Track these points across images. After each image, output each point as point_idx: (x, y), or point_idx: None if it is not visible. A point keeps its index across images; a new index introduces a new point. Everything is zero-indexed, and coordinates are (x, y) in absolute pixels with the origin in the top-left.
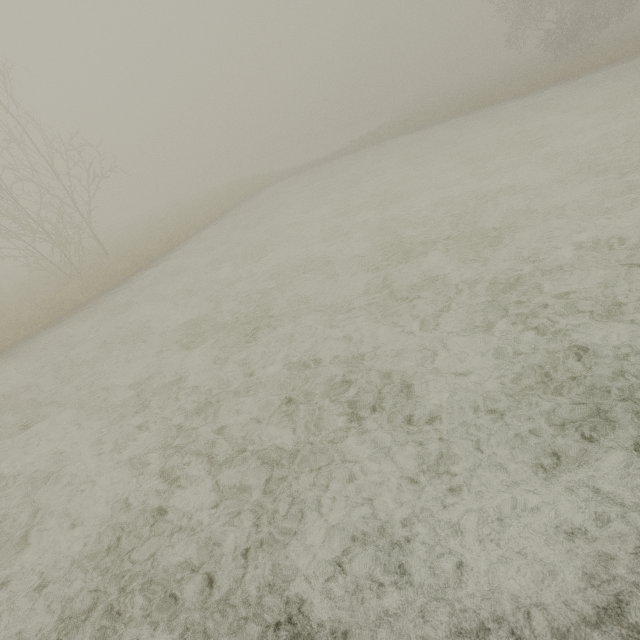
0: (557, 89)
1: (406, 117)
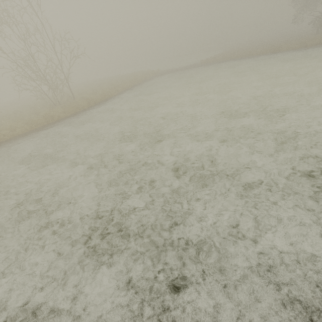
0: (316, 49)
1: (232, 52)
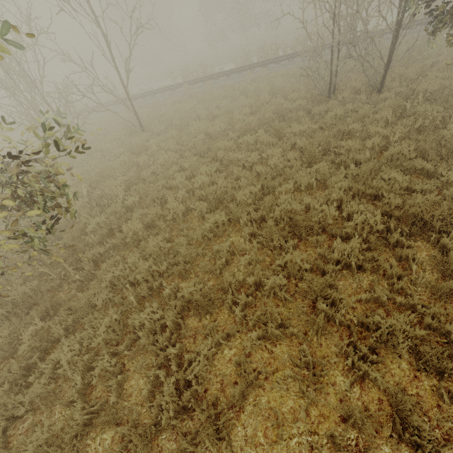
0: None
1: None
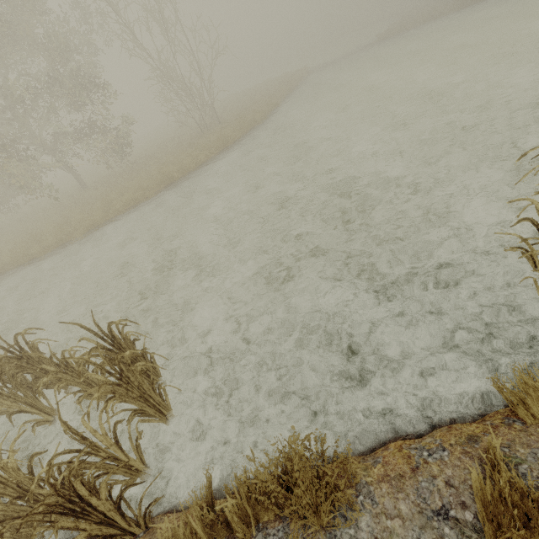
0: None
1: (424, 12)
